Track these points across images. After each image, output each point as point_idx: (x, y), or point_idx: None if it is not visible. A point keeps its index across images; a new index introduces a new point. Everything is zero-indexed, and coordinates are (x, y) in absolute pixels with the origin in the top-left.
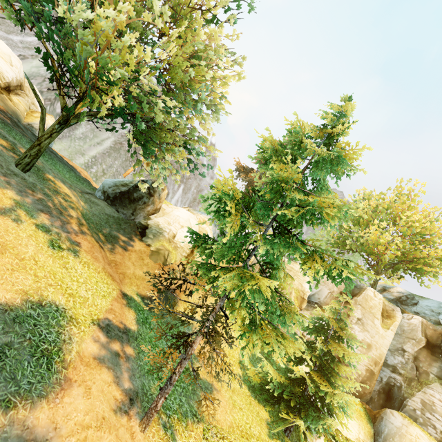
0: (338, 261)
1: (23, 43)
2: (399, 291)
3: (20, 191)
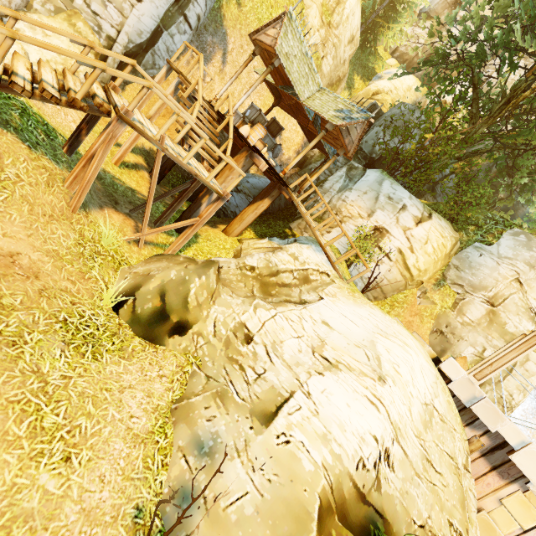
0: None
1: None
2: None
3: None
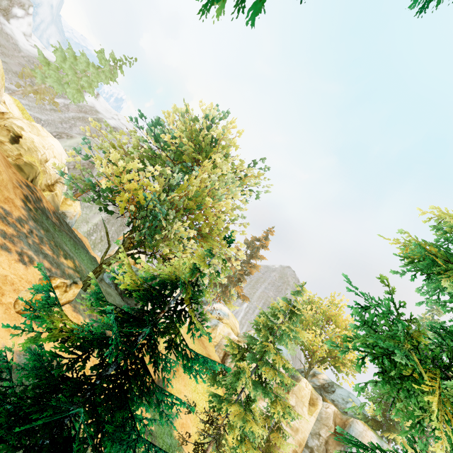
0: (288, 408)
1: (51, 105)
2: (324, 378)
3: (89, 316)
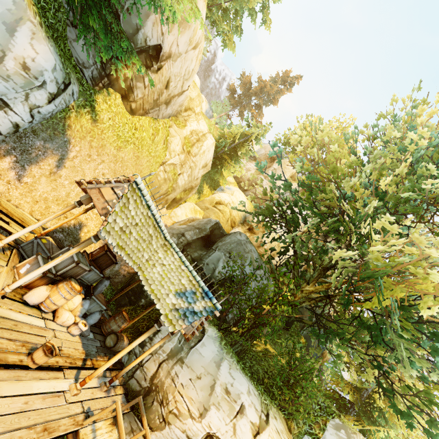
0: None
1: None
2: None
3: None
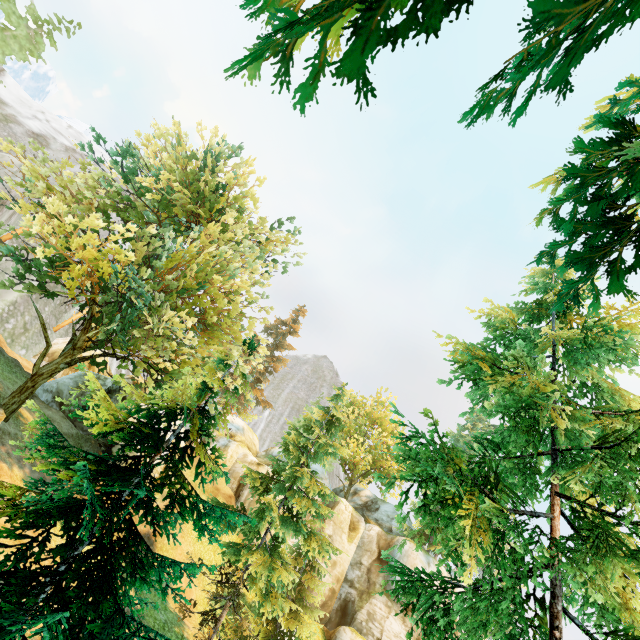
0: (325, 543)
1: None
2: (367, 494)
3: (19, 461)
